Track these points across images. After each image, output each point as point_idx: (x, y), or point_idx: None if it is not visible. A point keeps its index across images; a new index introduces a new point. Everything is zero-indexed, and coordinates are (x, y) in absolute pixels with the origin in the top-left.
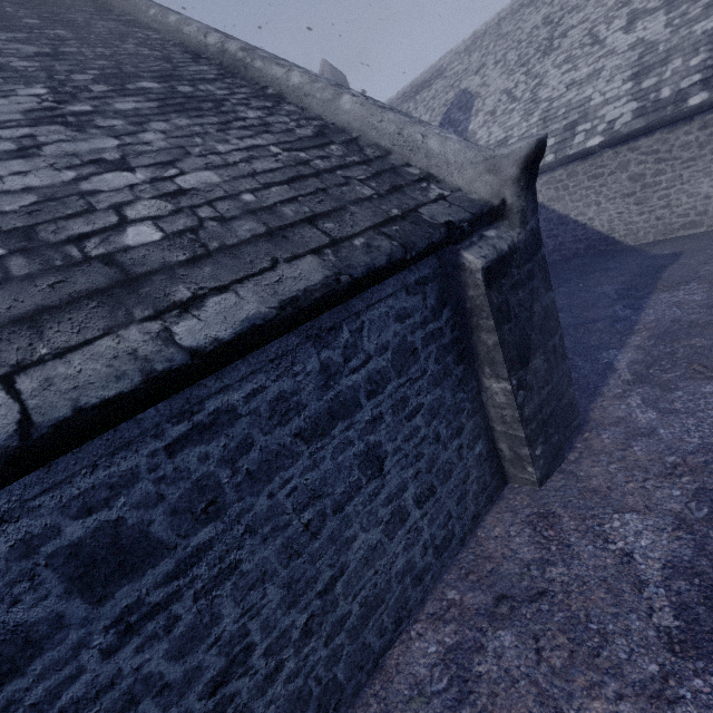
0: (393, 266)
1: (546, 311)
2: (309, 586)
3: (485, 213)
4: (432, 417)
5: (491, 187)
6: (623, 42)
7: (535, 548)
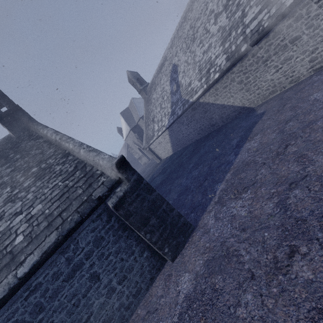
0: (79, 223)
1: (153, 201)
2: (80, 321)
3: (115, 184)
4: (117, 254)
5: (115, 174)
6: (215, 29)
7: (162, 290)
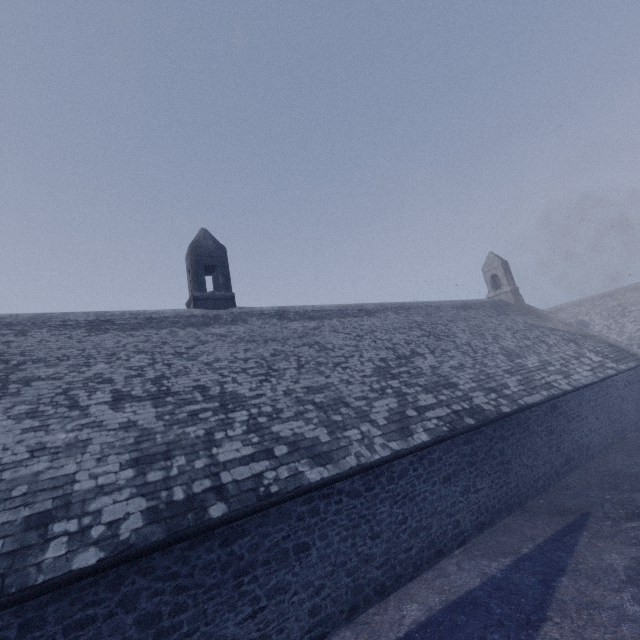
0: None
1: None
2: None
3: None
4: None
5: None
6: None
7: None
